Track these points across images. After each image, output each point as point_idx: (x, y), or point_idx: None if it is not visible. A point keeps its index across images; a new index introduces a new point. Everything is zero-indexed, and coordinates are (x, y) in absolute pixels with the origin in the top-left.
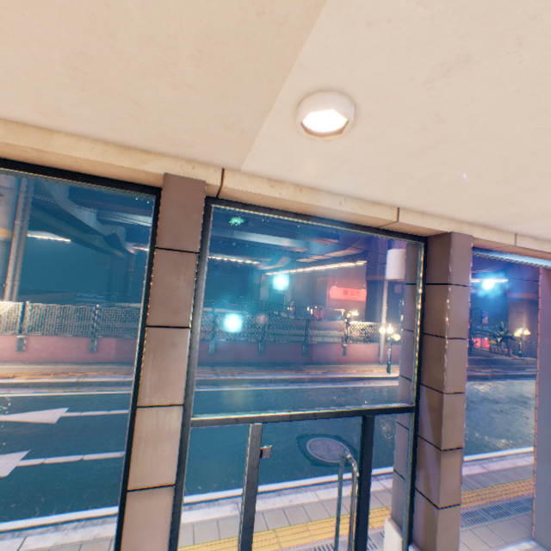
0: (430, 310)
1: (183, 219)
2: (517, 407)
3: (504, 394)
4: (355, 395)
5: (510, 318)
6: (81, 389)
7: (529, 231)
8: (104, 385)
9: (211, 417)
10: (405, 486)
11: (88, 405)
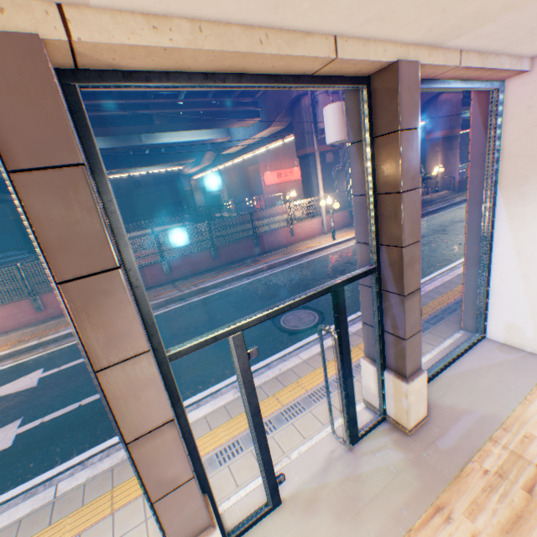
0: (381, 167)
1: (31, 113)
2: (441, 236)
3: (430, 229)
4: (312, 268)
5: (430, 160)
6: (50, 348)
7: (477, 42)
8: (72, 336)
9: (187, 346)
10: (376, 333)
11: (65, 360)
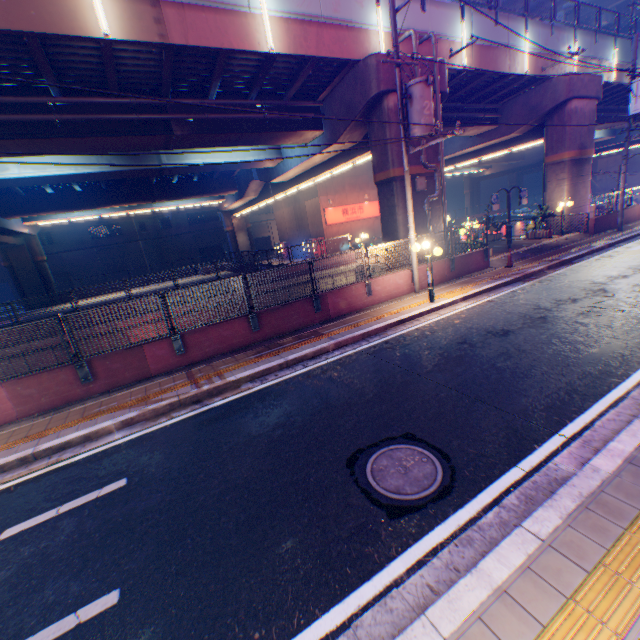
0: None
1: None
2: (602, 300)
3: (576, 288)
4: (403, 351)
5: (549, 191)
6: None
7: None
8: None
9: None
10: None
11: None
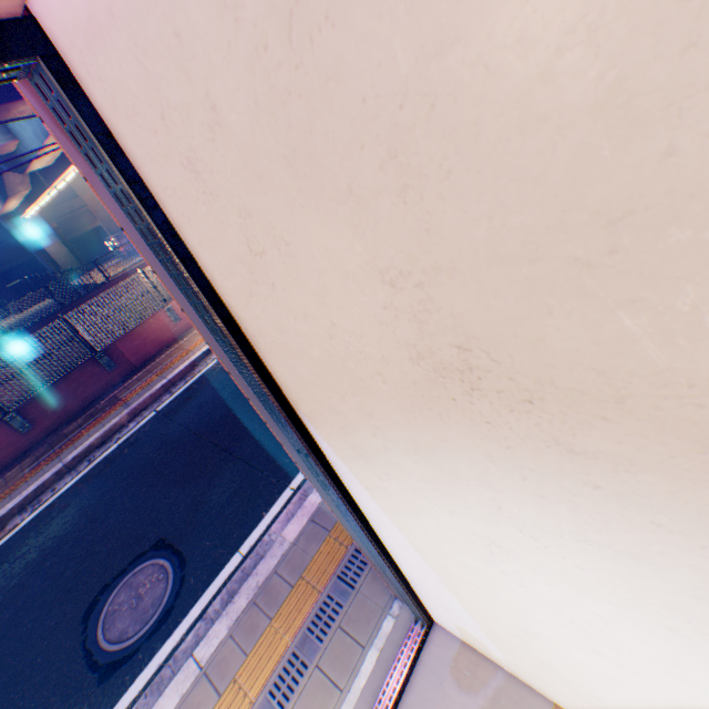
0: None
1: None
2: None
3: None
4: (204, 399)
5: None
6: None
7: None
8: None
9: None
10: None
11: None
